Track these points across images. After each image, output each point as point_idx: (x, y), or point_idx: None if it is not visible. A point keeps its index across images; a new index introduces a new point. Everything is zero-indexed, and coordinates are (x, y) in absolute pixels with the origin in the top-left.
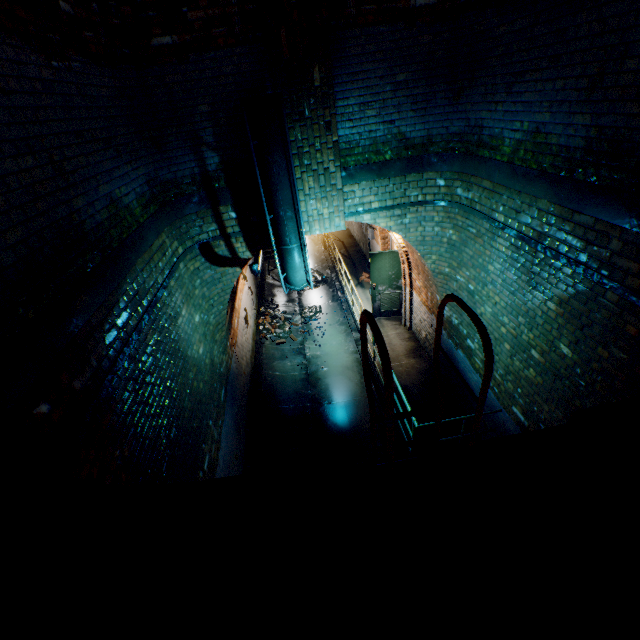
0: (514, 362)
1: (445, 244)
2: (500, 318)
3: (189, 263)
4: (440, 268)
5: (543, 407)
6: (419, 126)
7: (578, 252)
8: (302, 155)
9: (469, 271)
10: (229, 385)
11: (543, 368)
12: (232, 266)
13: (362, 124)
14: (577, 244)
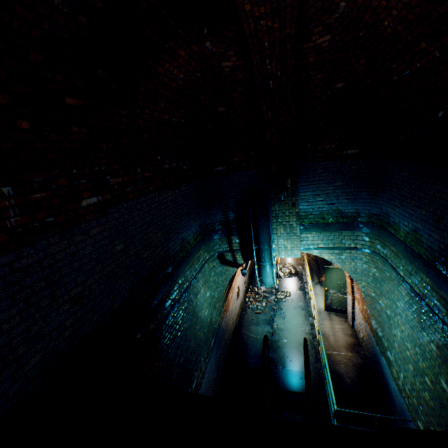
0: (415, 382)
1: (371, 276)
2: (405, 343)
3: (210, 263)
4: (368, 291)
5: (436, 429)
6: (350, 207)
7: (443, 315)
8: (277, 217)
9: (386, 300)
10: (218, 336)
11: (433, 394)
12: (232, 266)
13: (314, 204)
14: (442, 309)
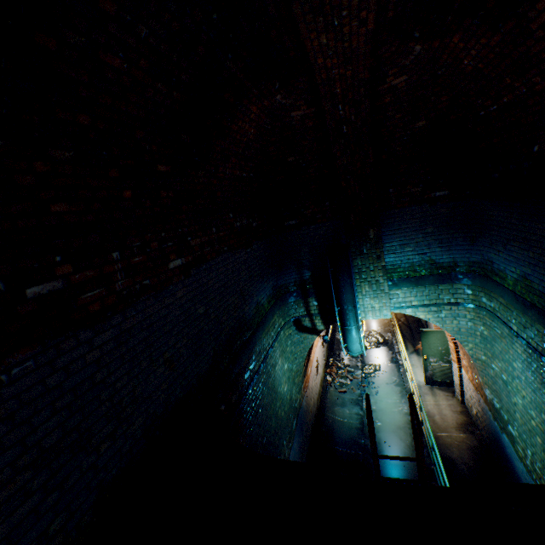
0: None
1: (478, 336)
2: (528, 411)
3: (286, 330)
4: (477, 354)
5: None
6: (445, 255)
7: None
8: (361, 272)
9: (500, 363)
10: (299, 418)
11: None
12: (311, 333)
13: (402, 255)
14: None
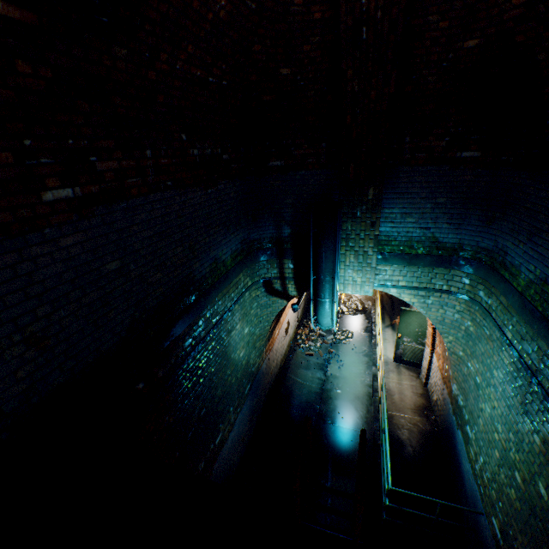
0: (500, 473)
1: (462, 331)
2: (495, 423)
3: (253, 291)
4: (455, 349)
5: (517, 535)
6: (452, 235)
7: None
8: (349, 239)
9: (478, 364)
10: (255, 381)
11: (522, 495)
12: (281, 298)
13: (401, 226)
14: None
